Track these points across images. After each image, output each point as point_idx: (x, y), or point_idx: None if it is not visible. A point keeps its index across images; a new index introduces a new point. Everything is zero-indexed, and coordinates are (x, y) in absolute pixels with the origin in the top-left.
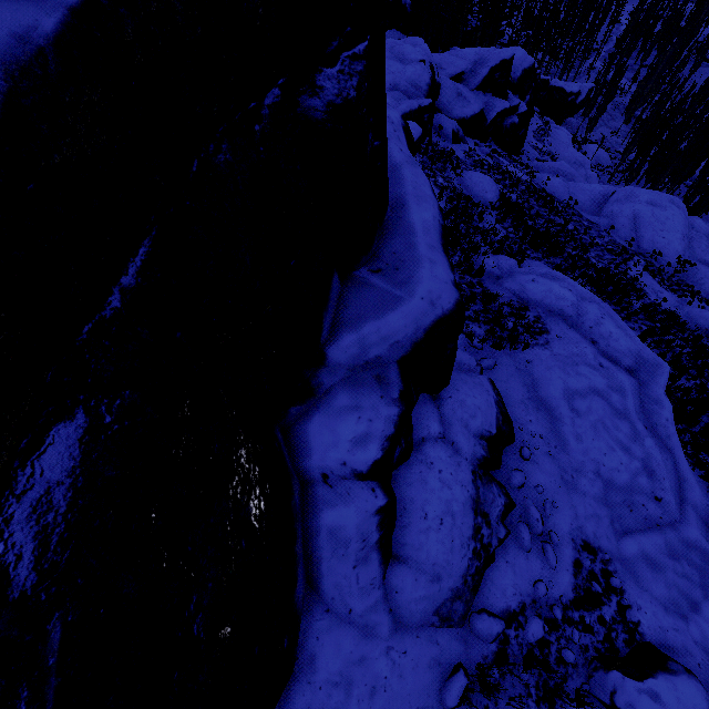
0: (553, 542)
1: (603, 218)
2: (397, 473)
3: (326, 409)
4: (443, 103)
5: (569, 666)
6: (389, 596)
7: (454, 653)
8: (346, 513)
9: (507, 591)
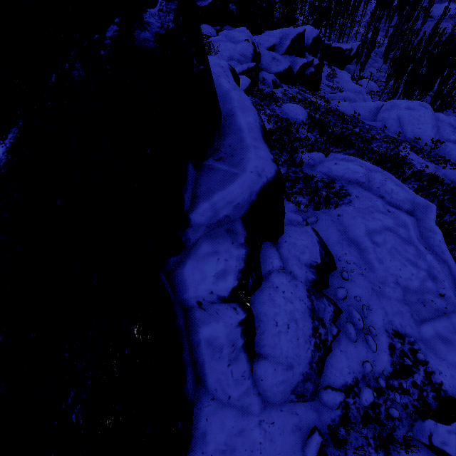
0: (372, 333)
1: (378, 122)
2: (253, 297)
3: (194, 256)
4: (264, 65)
5: (396, 420)
6: (257, 383)
7: (310, 419)
8: (217, 327)
9: (344, 371)
